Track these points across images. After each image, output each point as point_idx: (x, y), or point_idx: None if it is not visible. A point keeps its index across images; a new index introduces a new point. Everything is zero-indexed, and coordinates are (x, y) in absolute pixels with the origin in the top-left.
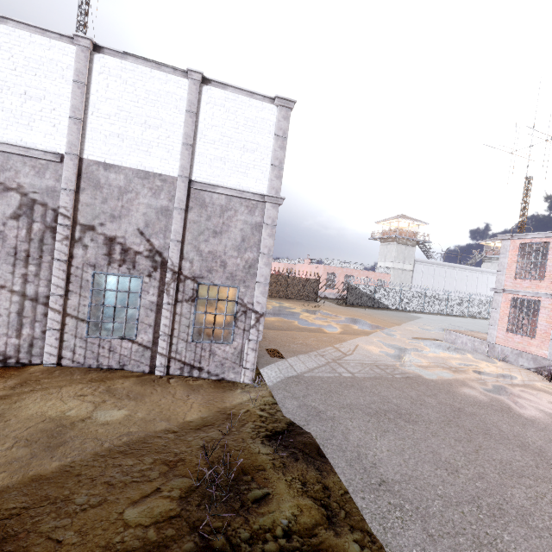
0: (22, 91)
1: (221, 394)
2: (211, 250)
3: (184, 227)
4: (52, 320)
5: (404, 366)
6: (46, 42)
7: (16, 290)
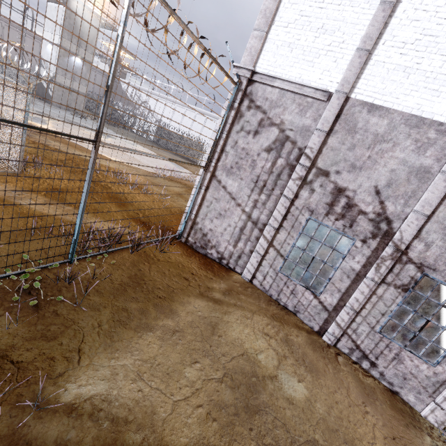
0: (320, 25)
1: (405, 430)
2: None
3: (440, 198)
4: (260, 245)
5: None
6: None
7: (246, 210)
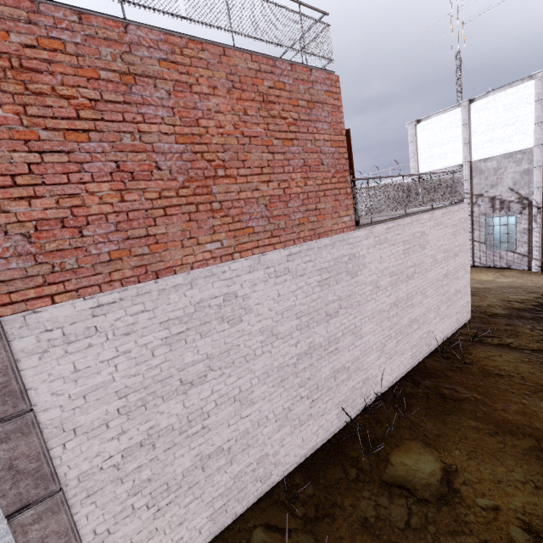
0: (440, 144)
1: None
2: None
3: (542, 177)
4: None
5: None
6: (446, 115)
7: None
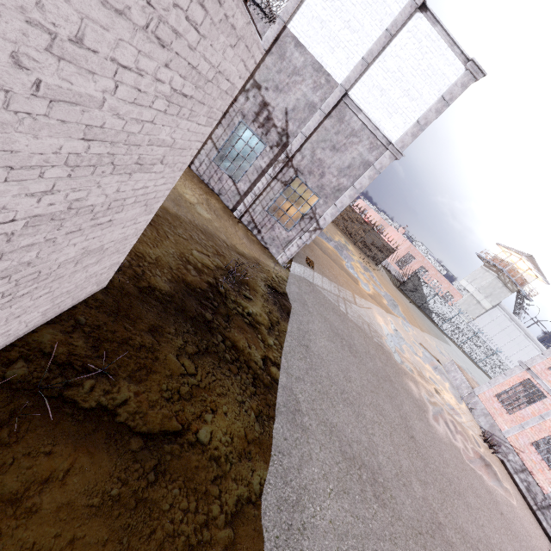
0: None
1: (261, 253)
2: (322, 158)
3: (316, 128)
4: None
5: (388, 342)
6: None
7: None
